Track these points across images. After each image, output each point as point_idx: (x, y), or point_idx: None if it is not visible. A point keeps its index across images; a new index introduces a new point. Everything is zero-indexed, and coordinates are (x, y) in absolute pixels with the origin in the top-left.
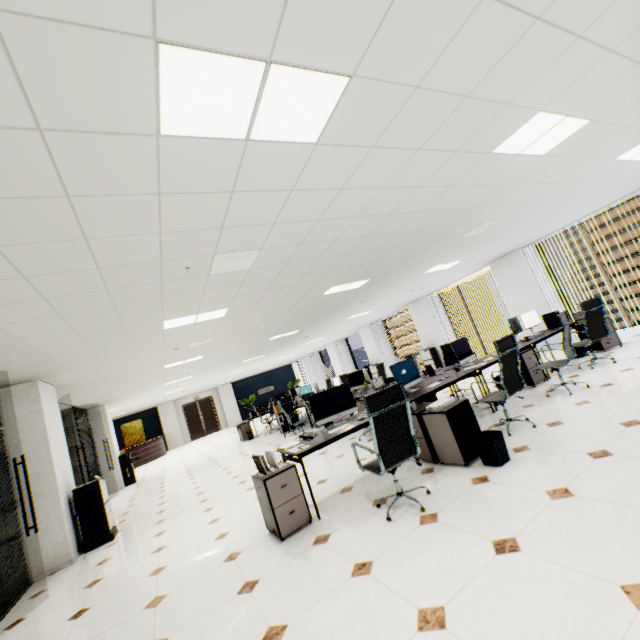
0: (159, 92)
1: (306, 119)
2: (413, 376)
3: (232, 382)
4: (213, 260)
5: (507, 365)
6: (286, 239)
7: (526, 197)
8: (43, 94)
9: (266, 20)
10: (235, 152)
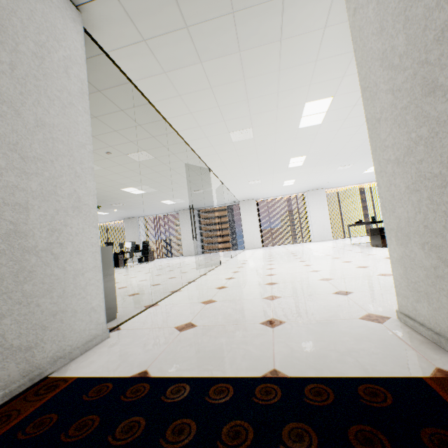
0: None
1: None
2: None
3: None
4: None
5: None
6: None
7: (135, 201)
8: None
9: None
10: None
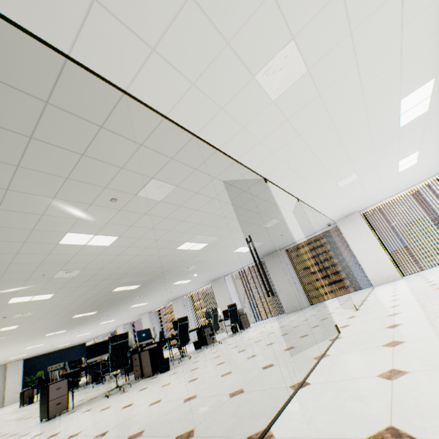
0: (64, 238)
1: (106, 242)
2: (149, 337)
3: (25, 358)
4: (58, 272)
5: (182, 329)
6: (95, 267)
7: (205, 259)
8: (32, 237)
9: (96, 230)
10: (81, 246)
